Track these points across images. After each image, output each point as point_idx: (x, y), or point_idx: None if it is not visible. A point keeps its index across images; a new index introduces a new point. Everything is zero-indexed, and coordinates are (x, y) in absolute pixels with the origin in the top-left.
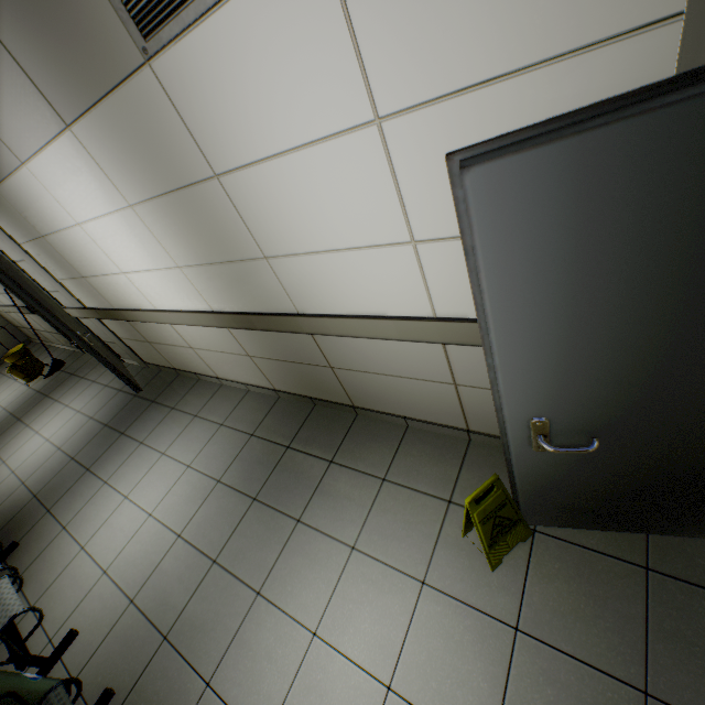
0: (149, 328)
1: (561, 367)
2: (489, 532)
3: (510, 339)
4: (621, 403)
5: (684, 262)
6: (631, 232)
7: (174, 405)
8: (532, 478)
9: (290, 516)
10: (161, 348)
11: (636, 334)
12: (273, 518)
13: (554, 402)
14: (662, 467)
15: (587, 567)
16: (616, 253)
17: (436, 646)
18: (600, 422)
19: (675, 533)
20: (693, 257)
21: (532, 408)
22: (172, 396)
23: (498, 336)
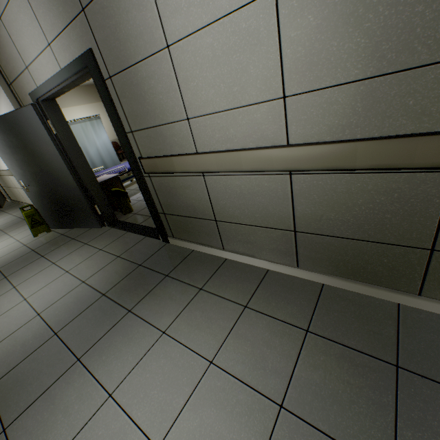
0: (6, 180)
1: (14, 165)
2: (31, 222)
3: (3, 157)
4: (28, 175)
5: (9, 143)
6: (1, 137)
7: (8, 212)
8: (37, 204)
9: (6, 232)
10: (12, 190)
11: (16, 157)
12: (1, 233)
13: (20, 175)
14: (48, 197)
15: (53, 235)
16: (2, 141)
17: (6, 249)
18: (30, 181)
19: (73, 227)
20: (9, 142)
21: (19, 177)
22: (10, 209)
23: (1, 157)
